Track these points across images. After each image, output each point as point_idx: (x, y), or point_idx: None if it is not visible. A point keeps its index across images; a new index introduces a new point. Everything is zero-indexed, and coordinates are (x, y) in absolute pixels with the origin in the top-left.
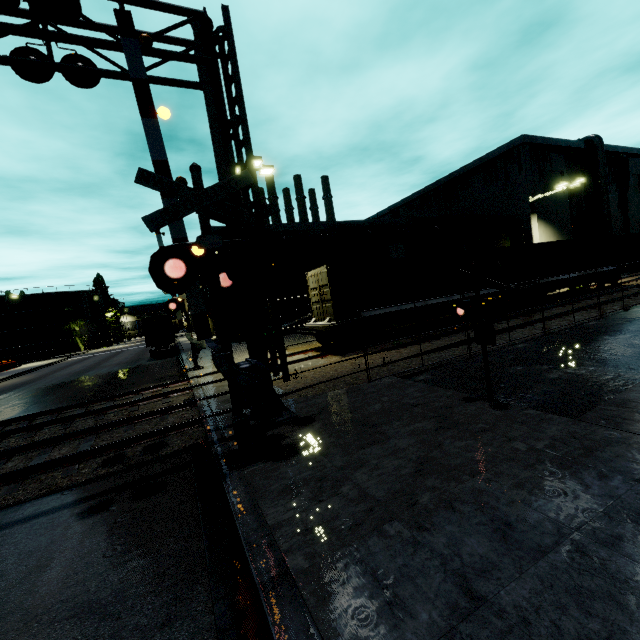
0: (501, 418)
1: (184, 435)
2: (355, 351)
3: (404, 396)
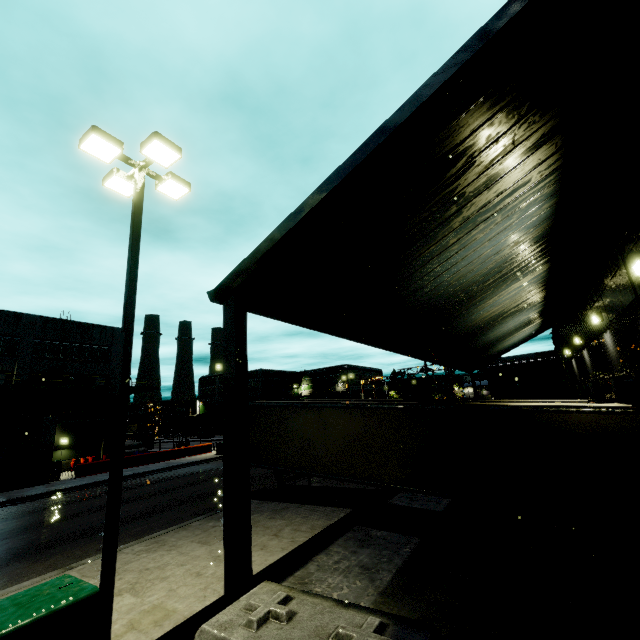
0: None
1: None
2: None
3: None
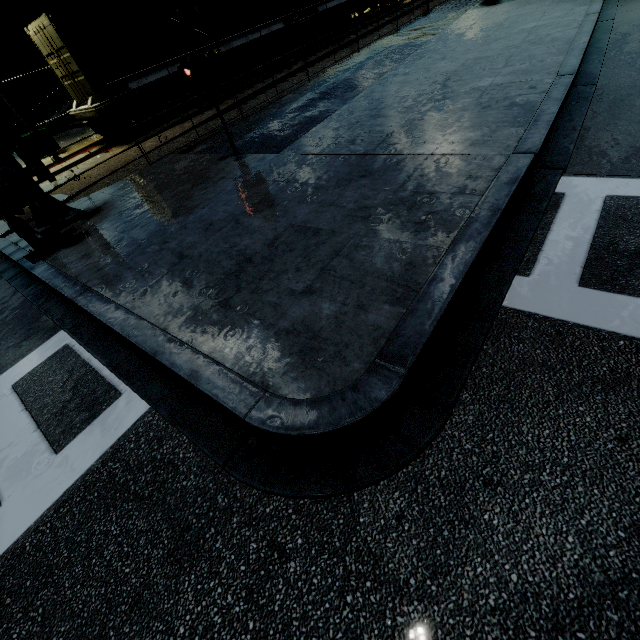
0: (237, 167)
1: None
2: (142, 136)
3: (177, 169)
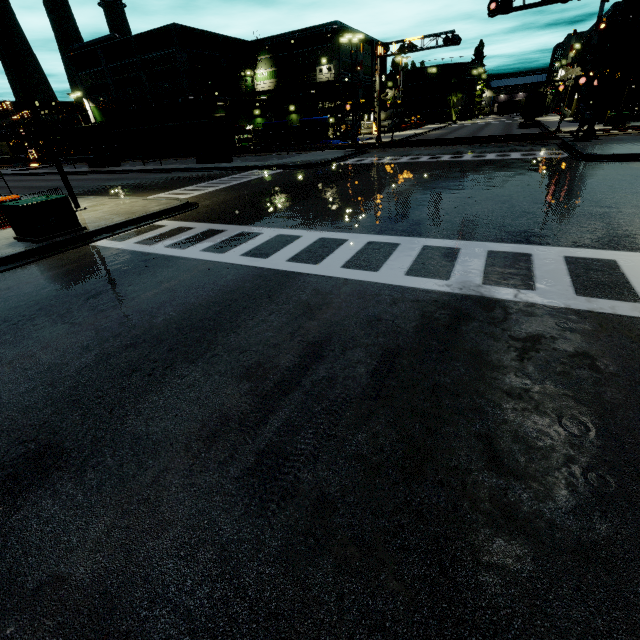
0: None
1: (554, 141)
2: None
3: None
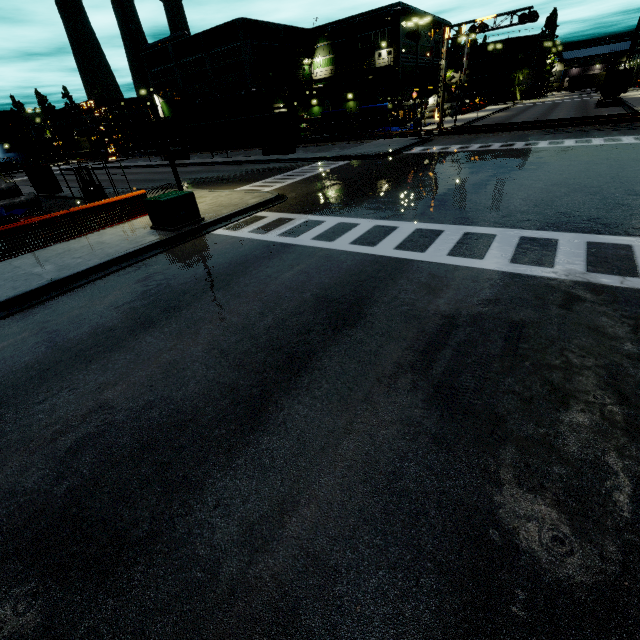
0: None
1: None
2: None
3: None
